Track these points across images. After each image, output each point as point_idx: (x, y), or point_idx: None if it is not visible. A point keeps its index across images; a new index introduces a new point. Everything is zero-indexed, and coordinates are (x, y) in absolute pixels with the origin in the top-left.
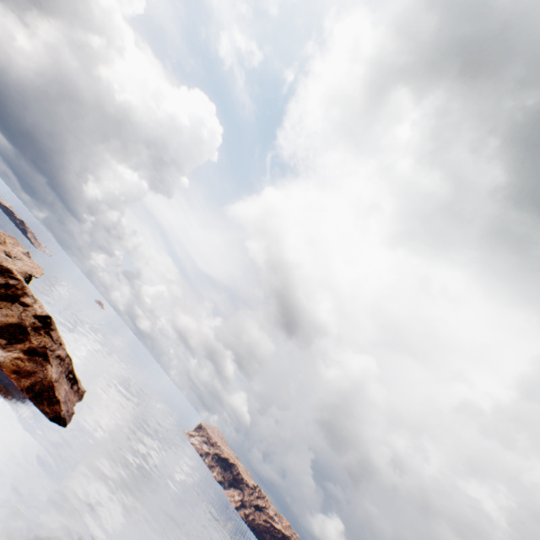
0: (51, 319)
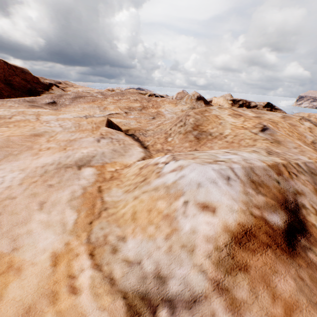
0: (269, 103)
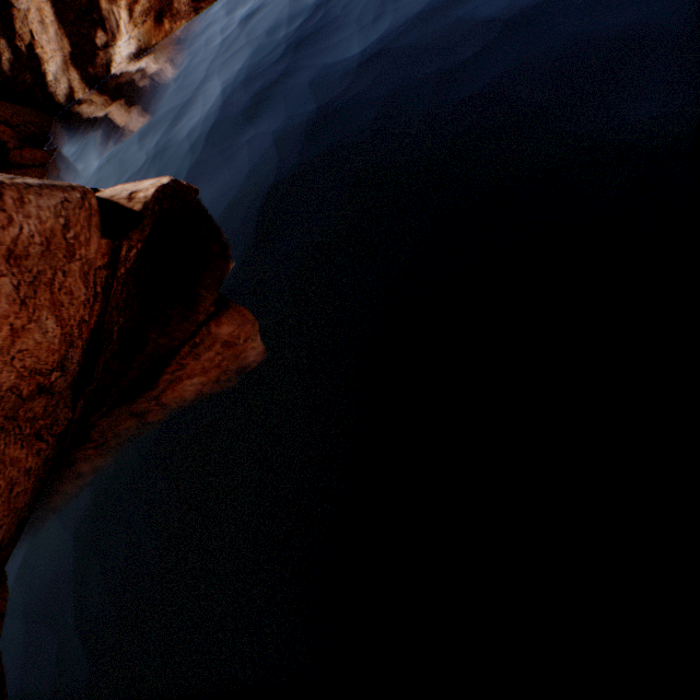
0: None
